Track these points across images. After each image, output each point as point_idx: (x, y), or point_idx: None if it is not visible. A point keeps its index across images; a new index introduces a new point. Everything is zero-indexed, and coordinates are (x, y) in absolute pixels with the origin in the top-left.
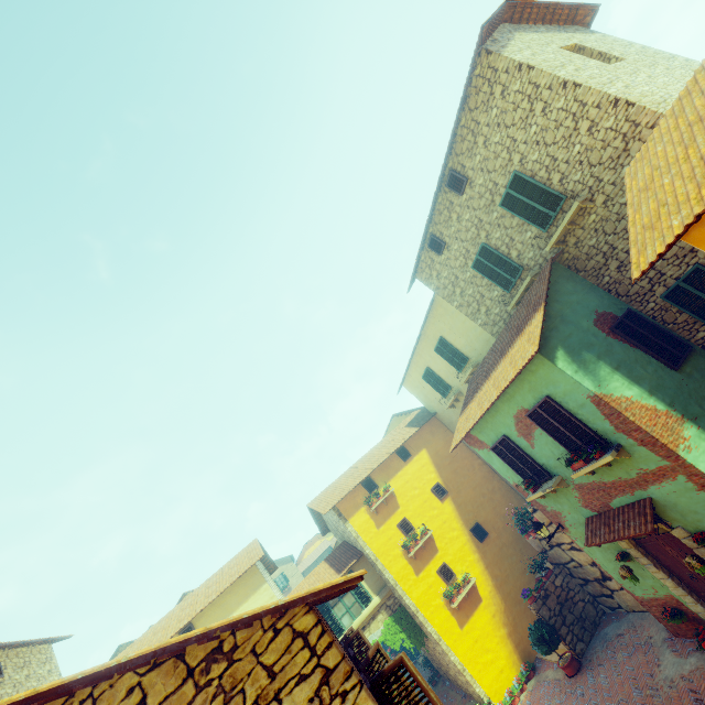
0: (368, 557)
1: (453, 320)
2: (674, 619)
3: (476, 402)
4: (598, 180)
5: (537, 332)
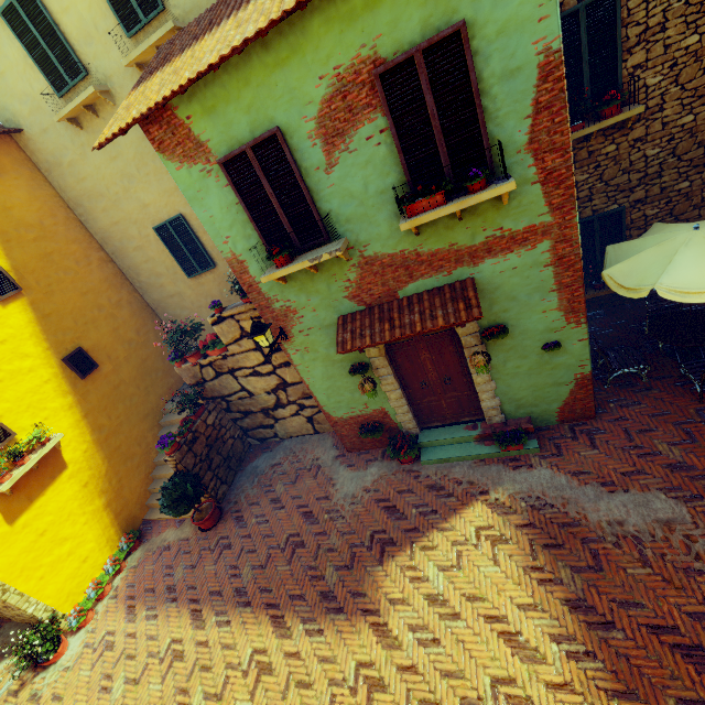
0: None
1: None
2: (374, 434)
3: (225, 29)
4: None
5: None
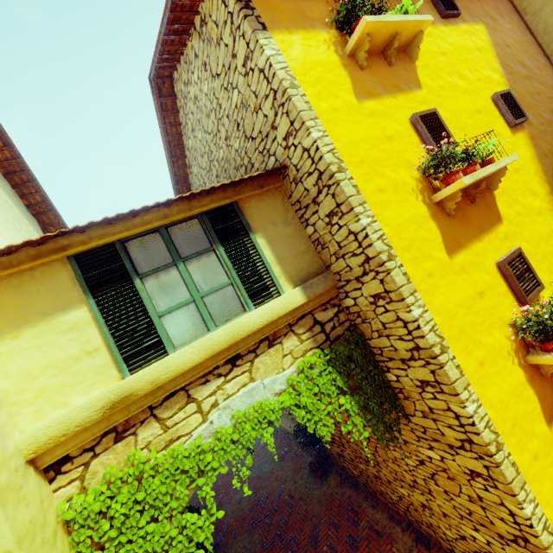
0: (303, 171)
1: None
2: None
3: None
4: None
5: None
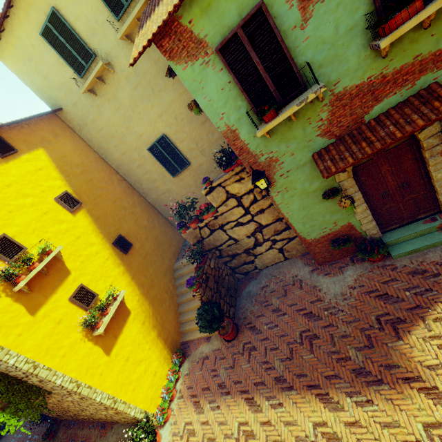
0: None
1: None
2: (345, 244)
3: None
4: None
5: None
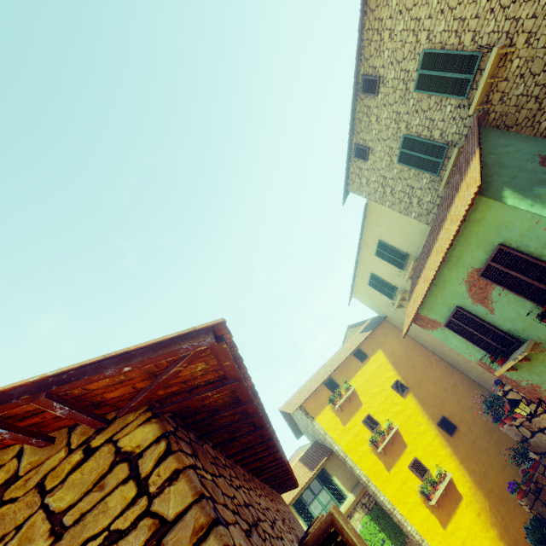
0: (338, 454)
1: (387, 220)
2: None
3: (421, 281)
4: (515, 19)
5: (475, 173)
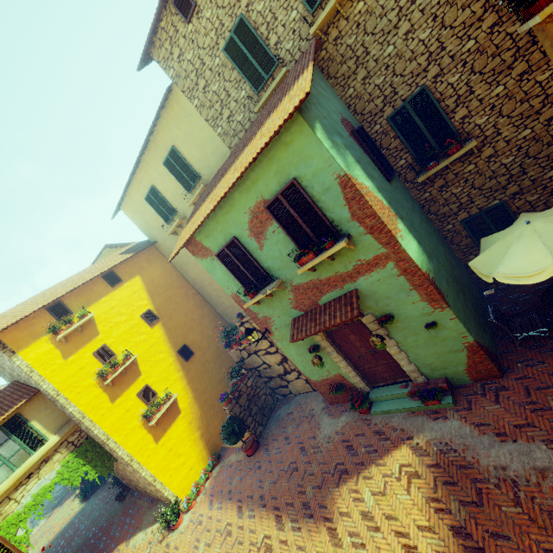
0: (46, 394)
1: (190, 124)
2: (338, 391)
3: (208, 201)
4: None
5: (305, 82)
